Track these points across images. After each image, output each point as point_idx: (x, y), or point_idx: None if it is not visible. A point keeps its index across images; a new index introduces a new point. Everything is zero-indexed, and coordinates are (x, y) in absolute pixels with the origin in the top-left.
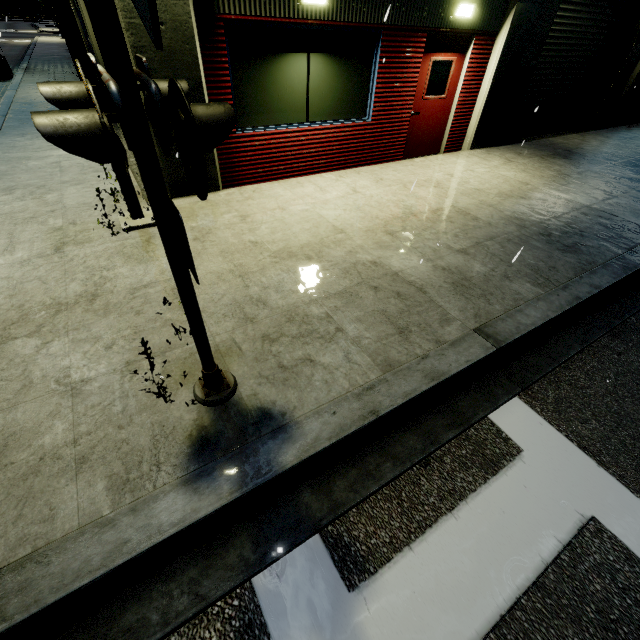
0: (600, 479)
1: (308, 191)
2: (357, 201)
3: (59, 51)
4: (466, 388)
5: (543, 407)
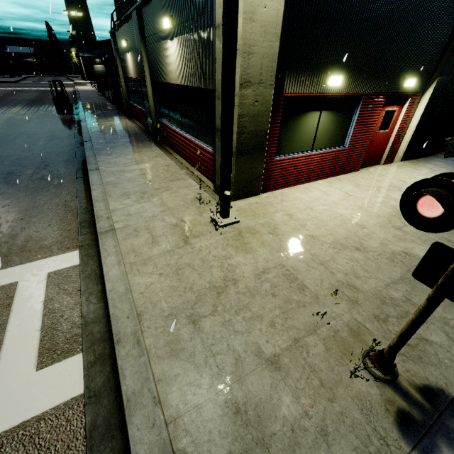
0: None
1: (317, 195)
2: (356, 202)
3: (95, 95)
4: None
5: None
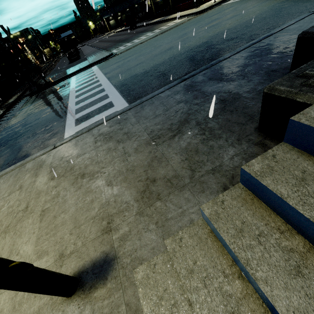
0: None
1: None
2: None
3: None
4: None
5: None
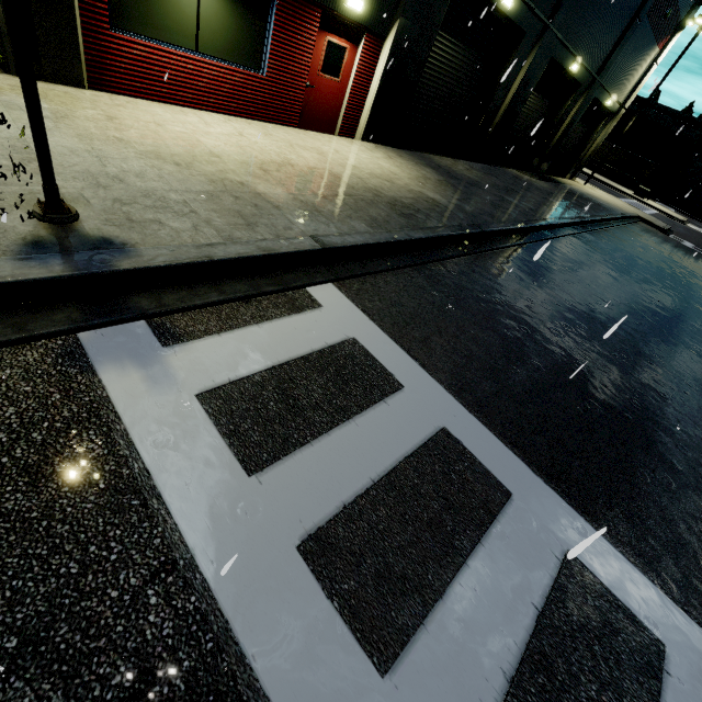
0: (368, 325)
1: (191, 120)
2: (241, 142)
3: None
4: (294, 270)
5: (348, 291)
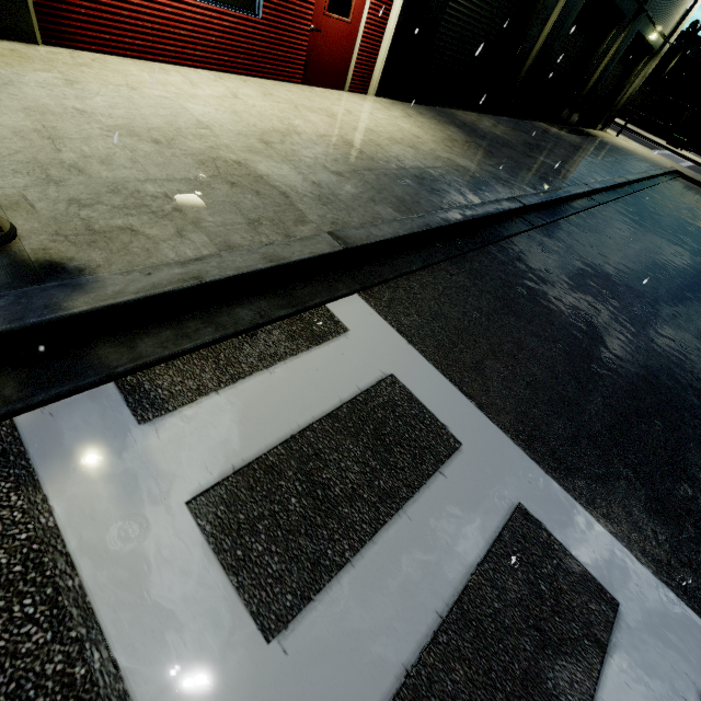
0: (407, 352)
1: (174, 80)
2: (235, 106)
3: None
4: (310, 281)
5: (377, 303)
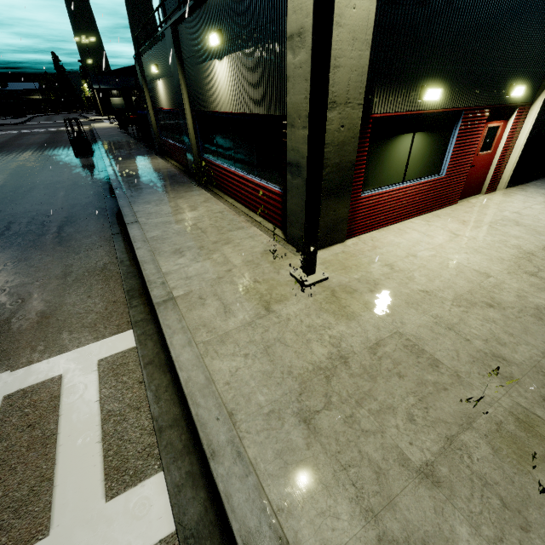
0: None
1: (416, 237)
2: (467, 244)
3: (116, 133)
4: None
5: None
